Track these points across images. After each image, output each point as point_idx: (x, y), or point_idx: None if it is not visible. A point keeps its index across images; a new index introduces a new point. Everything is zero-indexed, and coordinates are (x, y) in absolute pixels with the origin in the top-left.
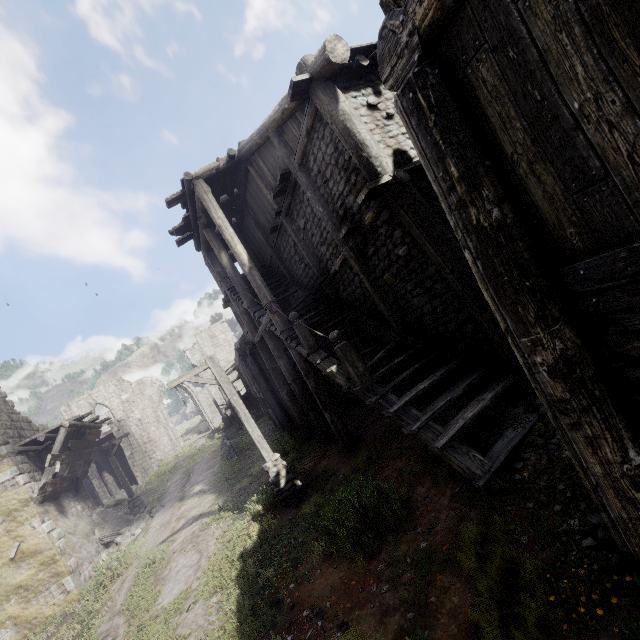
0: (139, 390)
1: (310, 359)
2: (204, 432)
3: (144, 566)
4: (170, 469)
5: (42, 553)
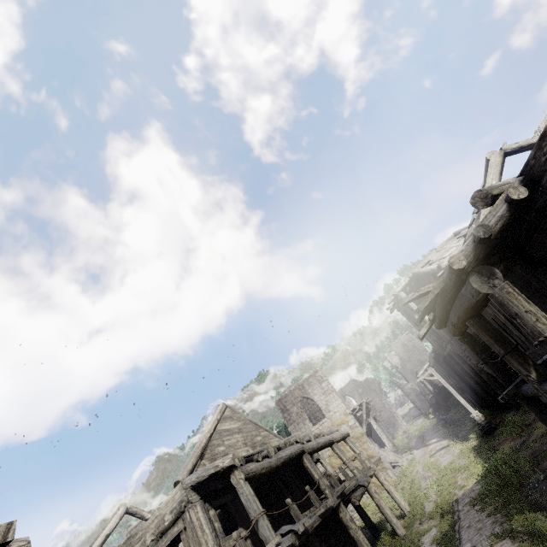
0: (367, 386)
1: (478, 366)
2: (417, 416)
3: (424, 465)
4: (405, 438)
5: (375, 457)
